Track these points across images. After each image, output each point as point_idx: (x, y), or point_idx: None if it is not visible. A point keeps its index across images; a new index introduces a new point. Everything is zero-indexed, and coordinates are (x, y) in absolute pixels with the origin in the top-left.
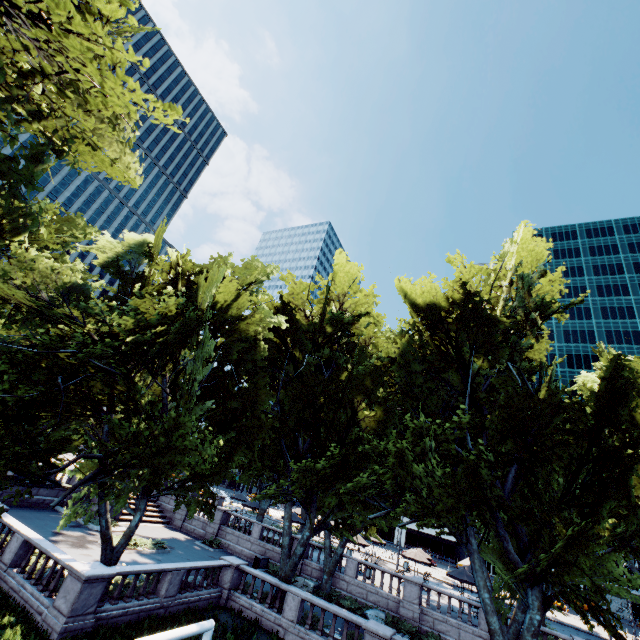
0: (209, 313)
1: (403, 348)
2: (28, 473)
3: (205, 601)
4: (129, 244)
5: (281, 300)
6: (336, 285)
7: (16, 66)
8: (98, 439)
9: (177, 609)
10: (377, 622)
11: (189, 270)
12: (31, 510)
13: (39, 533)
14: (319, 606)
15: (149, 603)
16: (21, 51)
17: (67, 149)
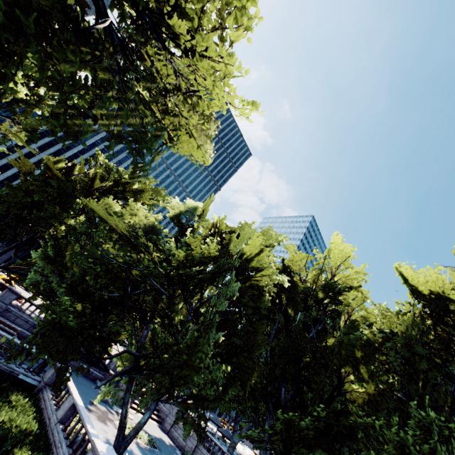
0: (237, 261)
1: (404, 329)
2: (92, 354)
3: None
4: (189, 208)
5: (283, 263)
6: (329, 259)
7: (166, 86)
8: (138, 339)
9: None
10: None
11: (224, 229)
12: (83, 377)
13: (82, 398)
14: None
15: None
16: (172, 76)
17: (176, 140)
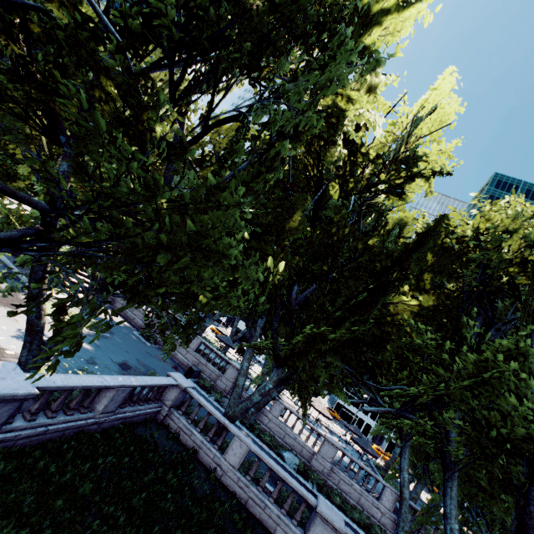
0: None
1: None
2: None
3: (143, 416)
4: None
5: None
6: None
7: None
8: None
9: (112, 424)
10: (325, 502)
11: None
12: None
13: None
14: (268, 466)
15: (80, 419)
16: None
17: None
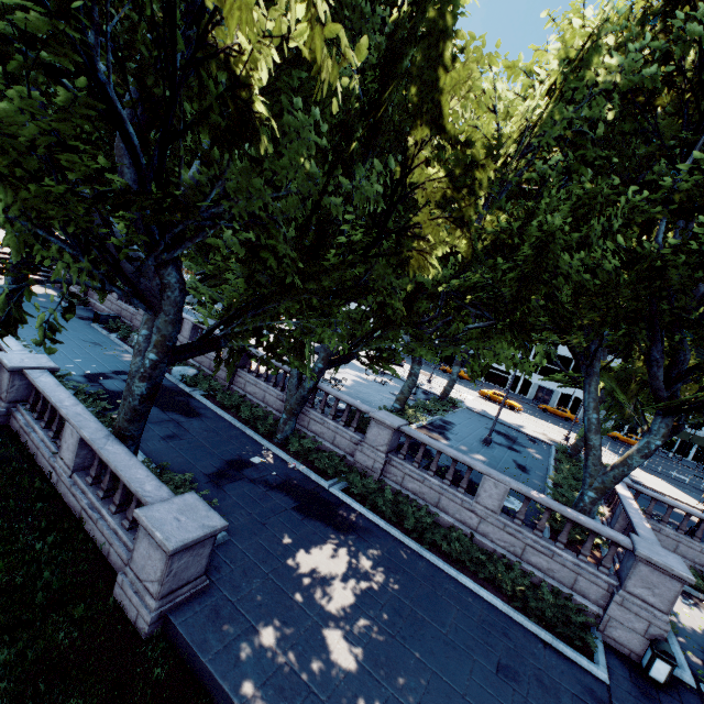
0: None
1: None
2: None
3: None
4: None
5: None
6: None
7: None
8: None
9: None
10: (44, 357)
11: None
12: None
13: None
14: None
15: None
16: None
17: None
